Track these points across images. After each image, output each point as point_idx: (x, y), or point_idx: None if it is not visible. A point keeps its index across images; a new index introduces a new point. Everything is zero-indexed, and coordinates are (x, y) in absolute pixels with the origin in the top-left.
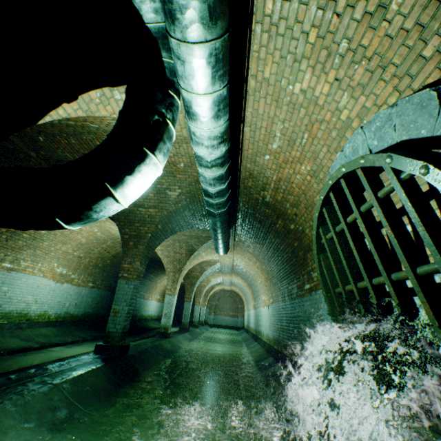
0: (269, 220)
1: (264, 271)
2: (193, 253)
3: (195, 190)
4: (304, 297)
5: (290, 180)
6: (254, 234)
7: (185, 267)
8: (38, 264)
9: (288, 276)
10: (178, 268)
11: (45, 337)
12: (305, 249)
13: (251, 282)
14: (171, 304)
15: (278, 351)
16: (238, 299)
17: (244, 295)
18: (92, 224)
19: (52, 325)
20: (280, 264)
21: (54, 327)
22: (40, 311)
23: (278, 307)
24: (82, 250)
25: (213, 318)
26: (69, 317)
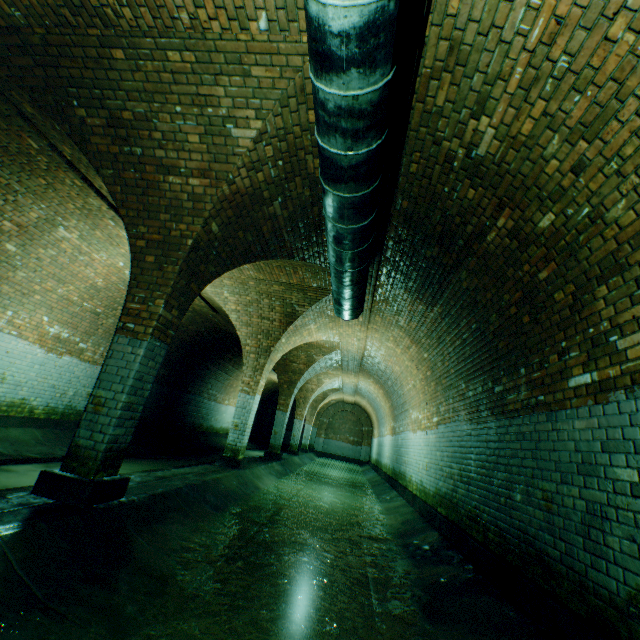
0: (467, 227)
1: (424, 363)
2: (293, 320)
3: (297, 132)
4: (565, 408)
5: (607, 8)
6: (418, 279)
7: (278, 346)
8: (7, 311)
9: (495, 365)
10: (265, 347)
11: (11, 445)
12: (588, 277)
13: (392, 389)
14: (248, 409)
15: (451, 523)
16: (364, 418)
17: (376, 411)
18: (111, 251)
19: (37, 425)
20: (474, 341)
21: (39, 429)
22: (13, 397)
23: (454, 433)
24: (99, 301)
25: (324, 442)
26: (75, 415)
